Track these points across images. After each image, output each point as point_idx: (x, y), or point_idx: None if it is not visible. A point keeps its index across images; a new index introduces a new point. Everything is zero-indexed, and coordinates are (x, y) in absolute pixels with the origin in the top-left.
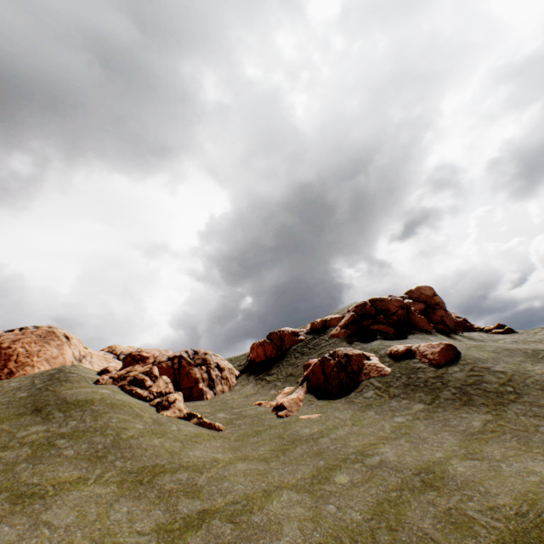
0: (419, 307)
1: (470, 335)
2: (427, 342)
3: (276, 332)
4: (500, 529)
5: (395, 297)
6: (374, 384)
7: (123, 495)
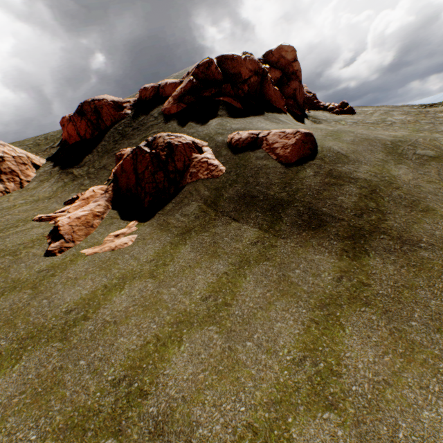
0: (275, 76)
1: (316, 114)
2: (277, 126)
3: (89, 103)
4: None
5: (252, 55)
6: (200, 192)
7: None
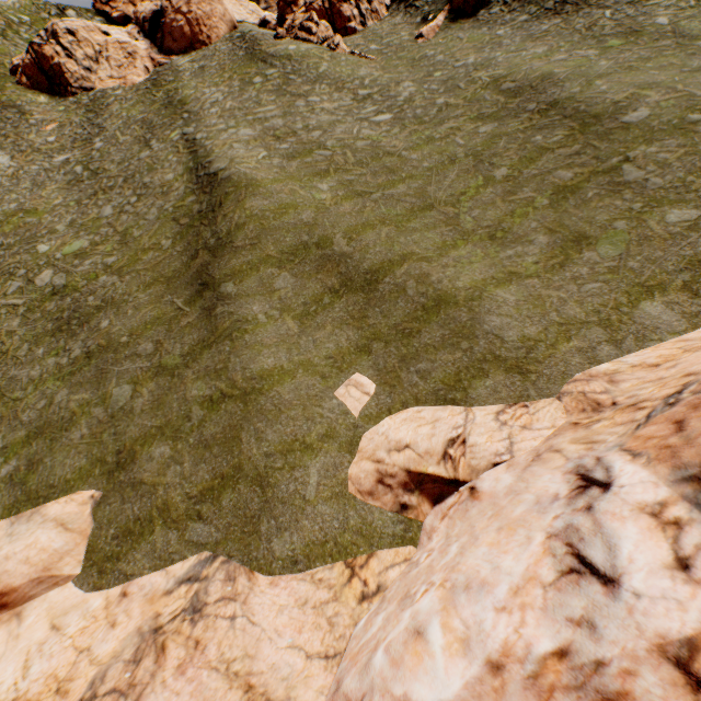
0: None
1: None
2: None
3: None
4: (487, 81)
5: None
6: (504, 0)
7: (334, 93)
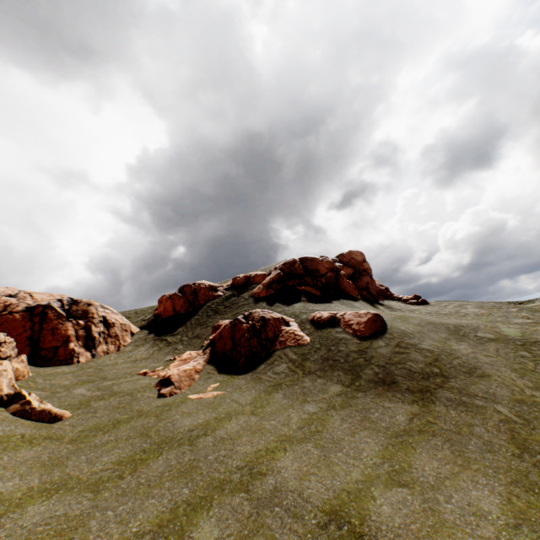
0: (348, 272)
1: (390, 304)
2: (352, 310)
3: (191, 285)
4: None
5: (327, 258)
6: (289, 356)
7: None
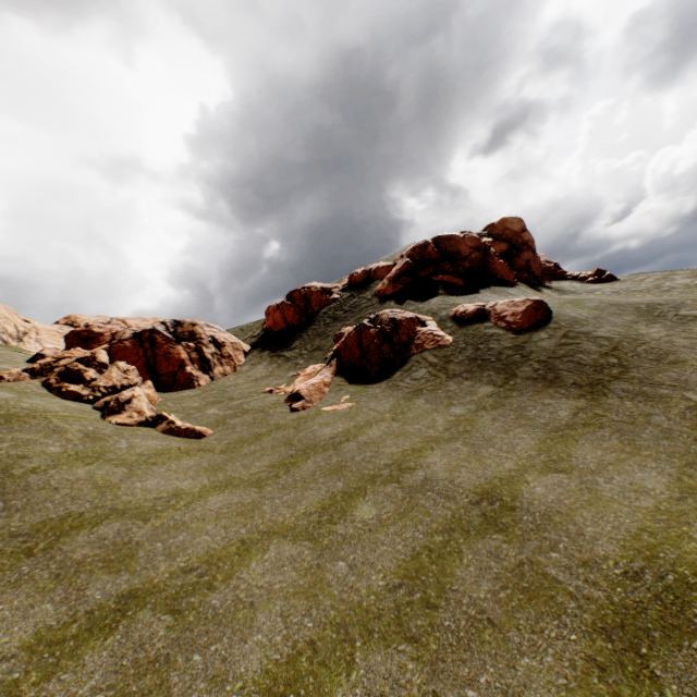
0: (500, 248)
1: (560, 286)
2: (506, 299)
3: (299, 290)
4: (598, 603)
5: (470, 233)
6: (428, 360)
7: None
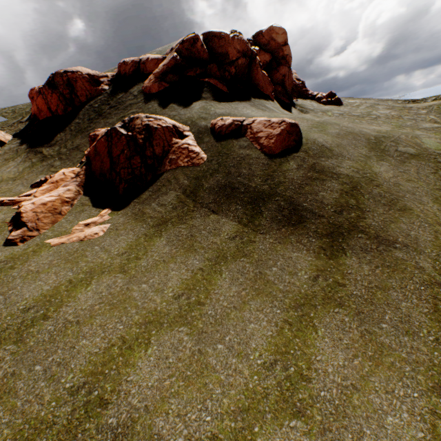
0: (265, 59)
1: (304, 103)
2: (263, 114)
3: (61, 74)
4: None
5: (240, 34)
6: (179, 181)
7: None
